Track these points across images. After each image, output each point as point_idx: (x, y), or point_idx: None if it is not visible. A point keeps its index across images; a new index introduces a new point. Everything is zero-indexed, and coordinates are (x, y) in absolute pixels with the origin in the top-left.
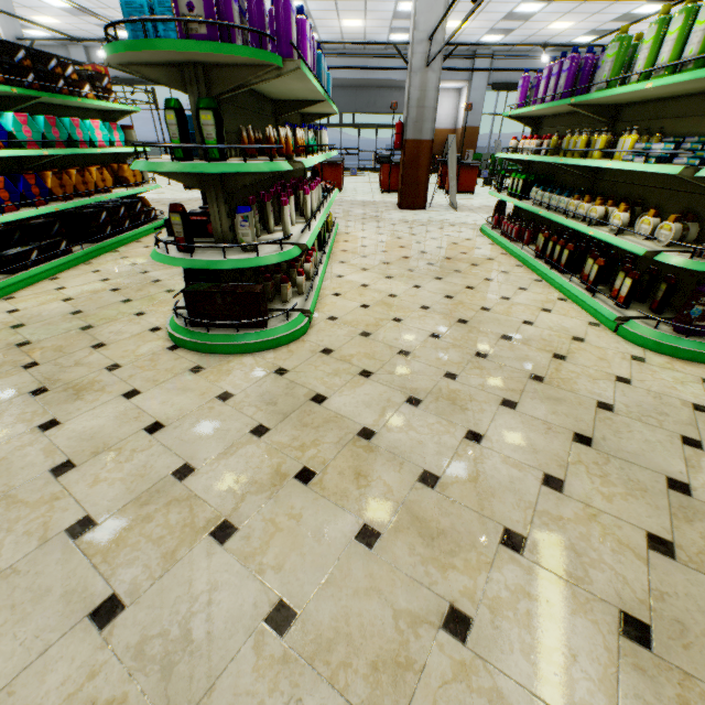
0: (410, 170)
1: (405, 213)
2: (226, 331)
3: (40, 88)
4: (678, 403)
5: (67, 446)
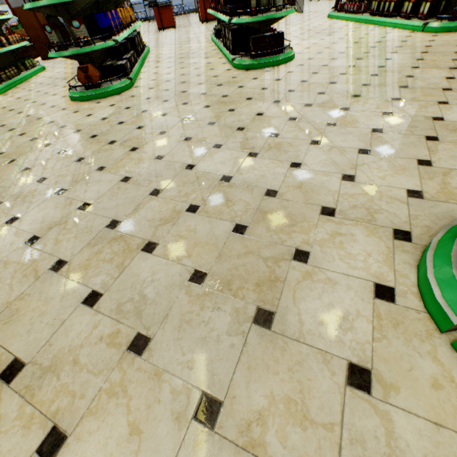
0: None
1: None
2: (269, 57)
3: None
4: (453, 41)
5: (256, 87)
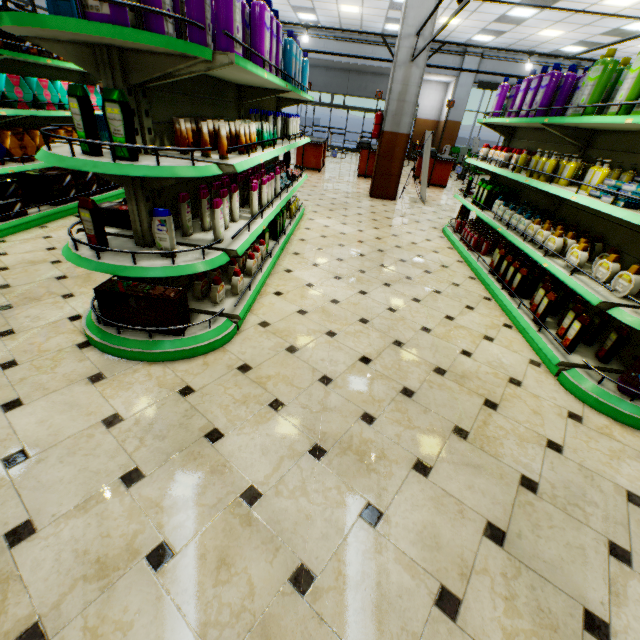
0: (384, 161)
1: (375, 202)
2: (139, 334)
3: (3, 45)
4: (610, 489)
5: None
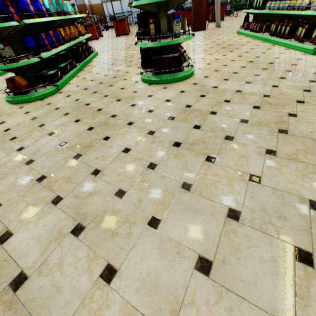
0: (197, 9)
1: (197, 33)
2: (169, 74)
3: None
4: None
5: (145, 108)
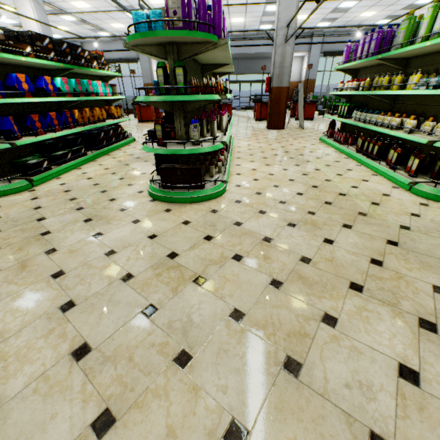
0: (274, 105)
1: (272, 131)
2: (182, 190)
3: (73, 64)
4: None
5: (110, 244)
